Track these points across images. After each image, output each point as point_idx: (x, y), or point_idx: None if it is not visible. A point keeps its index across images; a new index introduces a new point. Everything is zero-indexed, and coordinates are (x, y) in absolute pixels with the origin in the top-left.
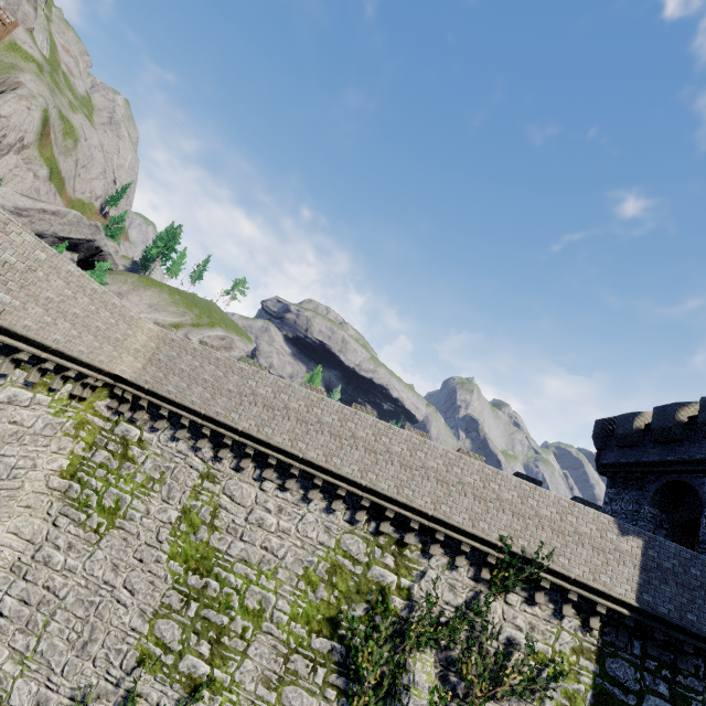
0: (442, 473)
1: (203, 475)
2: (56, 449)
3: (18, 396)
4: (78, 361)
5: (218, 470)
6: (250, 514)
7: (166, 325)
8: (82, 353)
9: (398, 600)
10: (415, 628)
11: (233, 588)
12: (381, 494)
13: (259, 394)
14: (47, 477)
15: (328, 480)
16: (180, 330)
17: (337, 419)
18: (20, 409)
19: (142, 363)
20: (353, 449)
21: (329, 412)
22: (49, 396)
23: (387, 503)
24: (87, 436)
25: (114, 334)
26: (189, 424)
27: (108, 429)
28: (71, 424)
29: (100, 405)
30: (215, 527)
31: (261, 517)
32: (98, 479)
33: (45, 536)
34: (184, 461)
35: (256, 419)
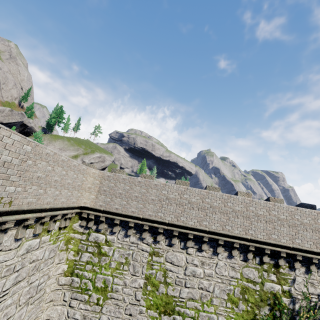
0: (290, 221)
1: (151, 254)
2: (58, 261)
3: (31, 245)
4: (62, 208)
5: (159, 248)
6: (186, 270)
7: (90, 164)
8: (63, 203)
9: (285, 299)
10: (303, 315)
11: (190, 317)
12: (260, 241)
13: (171, 198)
14: (57, 279)
15: (227, 240)
16: (78, 158)
17: (221, 203)
18: (34, 252)
19: (94, 194)
20: (236, 218)
21: (215, 199)
22: (48, 235)
23: (264, 245)
24: (73, 247)
25: (76, 183)
26: (133, 225)
27: (84, 239)
28: (62, 243)
29: (76, 226)
30: (168, 283)
31: (193, 270)
32: (88, 271)
33: (67, 315)
34: (137, 248)
35: (174, 214)
